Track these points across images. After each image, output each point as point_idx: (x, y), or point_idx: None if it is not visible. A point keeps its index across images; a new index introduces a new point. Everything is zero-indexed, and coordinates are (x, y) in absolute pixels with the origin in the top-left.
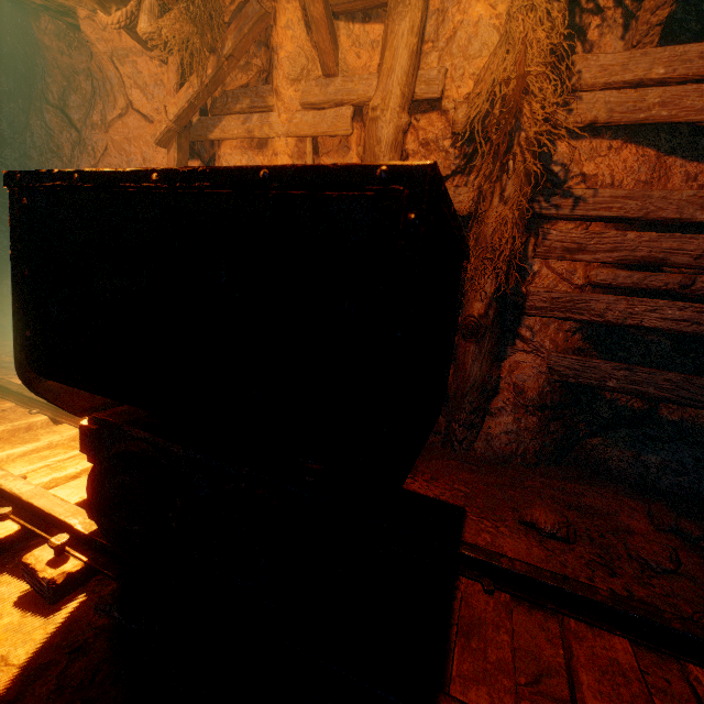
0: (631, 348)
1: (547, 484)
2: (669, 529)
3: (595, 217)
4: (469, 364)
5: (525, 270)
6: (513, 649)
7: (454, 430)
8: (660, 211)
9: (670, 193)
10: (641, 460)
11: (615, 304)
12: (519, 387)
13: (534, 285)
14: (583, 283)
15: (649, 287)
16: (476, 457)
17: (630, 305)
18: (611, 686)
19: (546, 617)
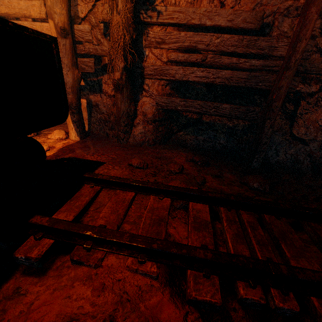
0: (191, 92)
1: (153, 151)
2: (190, 160)
3: (167, 23)
4: (119, 104)
5: (143, 54)
6: (88, 201)
7: (120, 135)
8: (193, 20)
9: (196, 9)
10: (197, 139)
11: (178, 70)
12: (144, 113)
13: (147, 62)
14: (167, 60)
15: (191, 61)
16: (130, 144)
17: (184, 71)
18: (116, 205)
19: (114, 191)
